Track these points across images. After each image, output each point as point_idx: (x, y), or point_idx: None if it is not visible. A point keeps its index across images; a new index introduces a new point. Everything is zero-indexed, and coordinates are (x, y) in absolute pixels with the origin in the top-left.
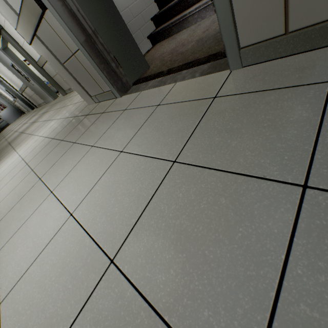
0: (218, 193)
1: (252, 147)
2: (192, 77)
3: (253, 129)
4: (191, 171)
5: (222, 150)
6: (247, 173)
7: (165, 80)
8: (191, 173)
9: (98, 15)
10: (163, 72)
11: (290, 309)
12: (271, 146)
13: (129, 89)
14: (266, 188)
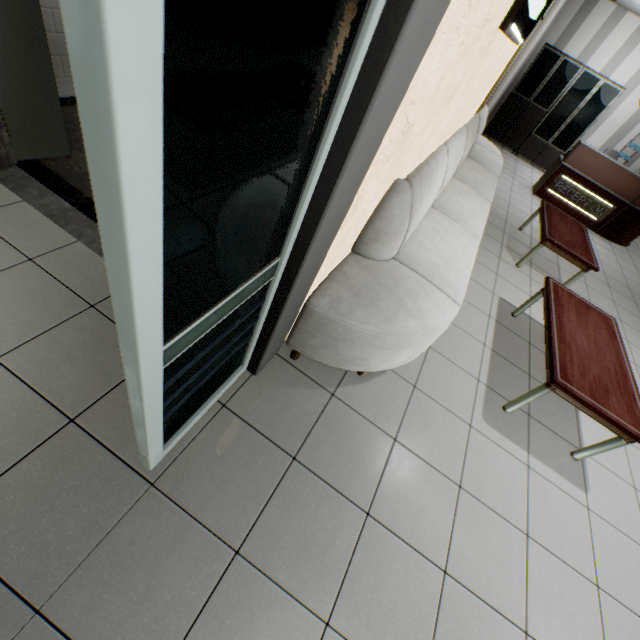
0: (15, 407)
1: (72, 380)
2: (100, 253)
3: (87, 364)
4: (7, 378)
5: (49, 370)
6: (49, 399)
7: (72, 218)
8: (6, 380)
9: (4, 47)
10: (80, 196)
11: (4, 481)
12: (83, 385)
13: (8, 168)
14: (51, 415)
